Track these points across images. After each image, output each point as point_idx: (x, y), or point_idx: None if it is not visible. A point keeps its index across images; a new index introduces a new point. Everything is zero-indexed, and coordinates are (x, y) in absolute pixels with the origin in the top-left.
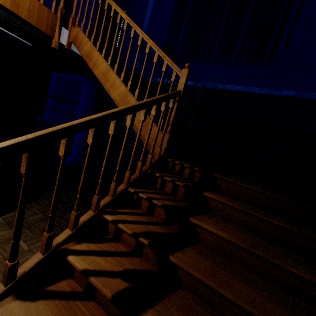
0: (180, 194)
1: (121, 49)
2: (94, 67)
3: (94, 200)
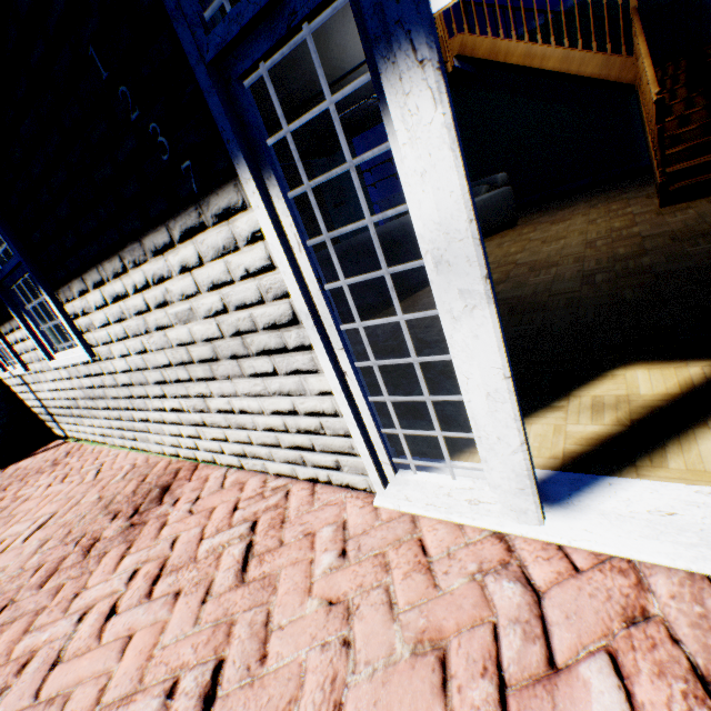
0: (682, 81)
1: (536, 18)
2: (506, 59)
3: (644, 104)
